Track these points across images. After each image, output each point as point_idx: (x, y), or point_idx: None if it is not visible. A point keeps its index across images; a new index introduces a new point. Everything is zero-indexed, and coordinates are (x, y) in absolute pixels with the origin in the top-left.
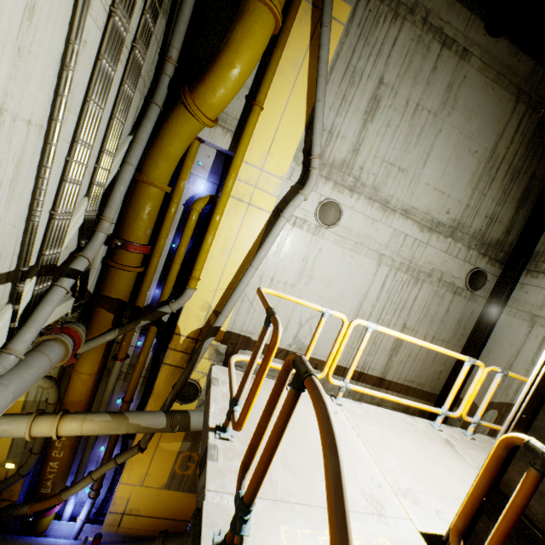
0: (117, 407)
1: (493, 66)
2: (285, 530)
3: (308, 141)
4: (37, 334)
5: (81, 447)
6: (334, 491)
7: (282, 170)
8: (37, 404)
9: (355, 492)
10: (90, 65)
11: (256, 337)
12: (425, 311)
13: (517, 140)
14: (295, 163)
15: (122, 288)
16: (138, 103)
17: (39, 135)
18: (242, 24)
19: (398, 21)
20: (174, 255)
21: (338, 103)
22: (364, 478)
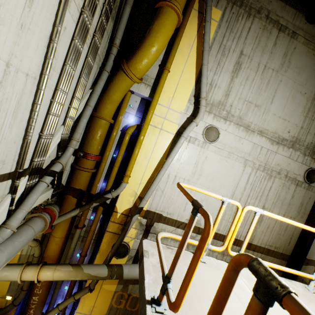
0: (76, 259)
1: (312, 41)
2: None
3: (197, 90)
4: (26, 214)
5: (53, 286)
6: None
7: (181, 108)
8: (27, 257)
9: None
10: (68, 43)
11: (165, 214)
12: (277, 197)
13: None
14: (189, 104)
15: (82, 182)
16: (95, 70)
17: (33, 84)
18: (158, 21)
19: (250, 18)
20: (115, 161)
21: (215, 67)
22: None
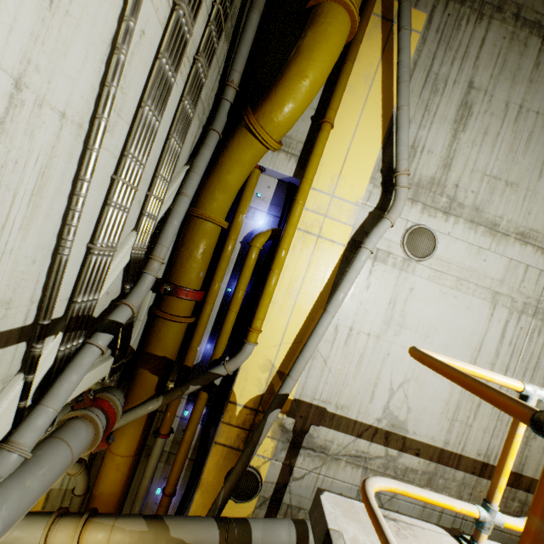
0: (155, 500)
1: None
2: None
3: (387, 159)
4: (54, 415)
5: None
6: None
7: (356, 195)
8: (62, 494)
9: None
10: (147, 66)
11: (333, 408)
12: None
13: None
14: (371, 186)
15: (169, 343)
16: (196, 131)
17: (77, 138)
18: (314, 29)
19: (483, 21)
20: (230, 301)
21: (420, 114)
22: None
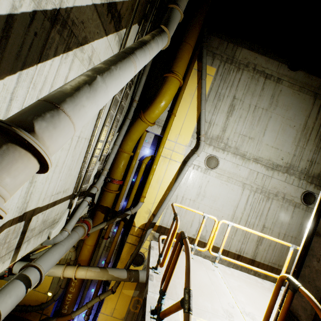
0: (101, 266)
1: (296, 84)
2: (181, 313)
3: (198, 128)
4: (76, 222)
5: (82, 288)
6: (187, 271)
7: (186, 142)
8: (65, 260)
9: (218, 307)
10: (106, 113)
11: None
12: (276, 217)
13: (319, 118)
14: (192, 138)
15: (109, 201)
16: (121, 119)
17: (87, 142)
18: (165, 86)
19: (240, 71)
20: (134, 184)
21: (213, 109)
22: (224, 302)
